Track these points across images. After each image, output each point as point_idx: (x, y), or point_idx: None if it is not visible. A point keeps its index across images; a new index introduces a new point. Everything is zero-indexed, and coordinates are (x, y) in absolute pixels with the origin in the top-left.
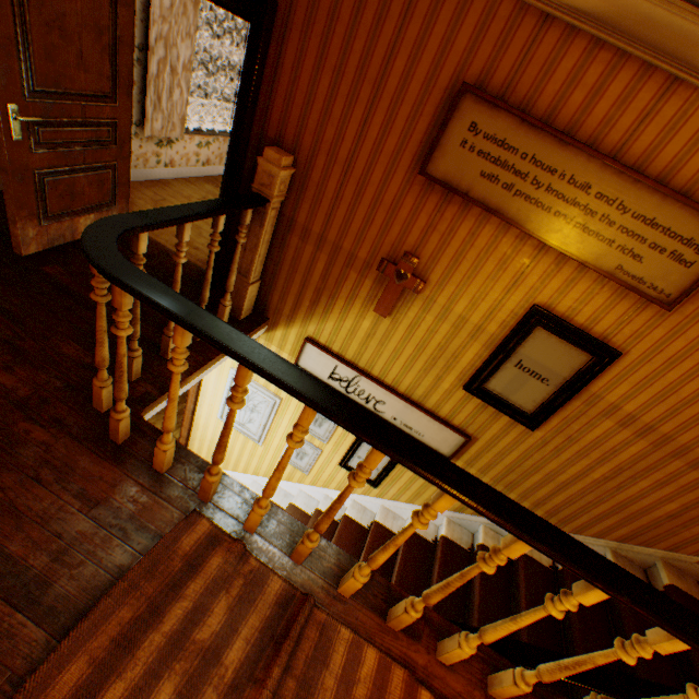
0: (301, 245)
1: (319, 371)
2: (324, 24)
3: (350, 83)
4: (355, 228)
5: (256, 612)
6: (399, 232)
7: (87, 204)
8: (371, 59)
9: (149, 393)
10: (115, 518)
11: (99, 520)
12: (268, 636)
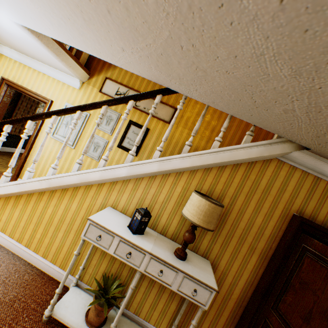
0: None
1: (111, 93)
2: None
3: None
4: None
5: None
6: None
7: None
8: None
9: None
10: None
11: None
12: None
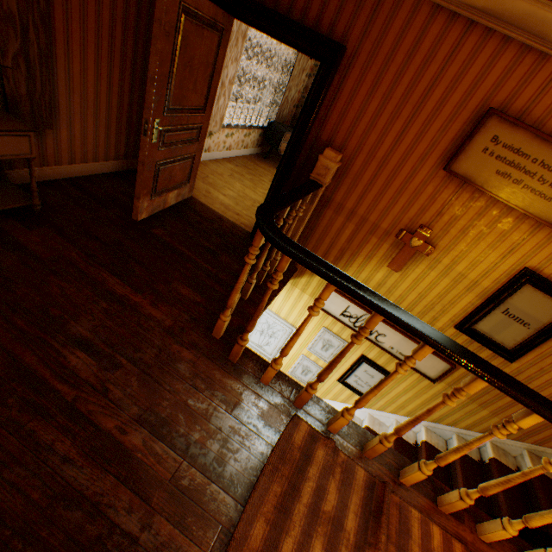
0: (334, 216)
1: (333, 309)
2: (381, 64)
3: (394, 105)
4: (381, 206)
5: (354, 492)
6: (417, 210)
7: (175, 183)
8: (415, 89)
9: (241, 325)
10: (248, 417)
11: (239, 418)
12: (366, 511)
